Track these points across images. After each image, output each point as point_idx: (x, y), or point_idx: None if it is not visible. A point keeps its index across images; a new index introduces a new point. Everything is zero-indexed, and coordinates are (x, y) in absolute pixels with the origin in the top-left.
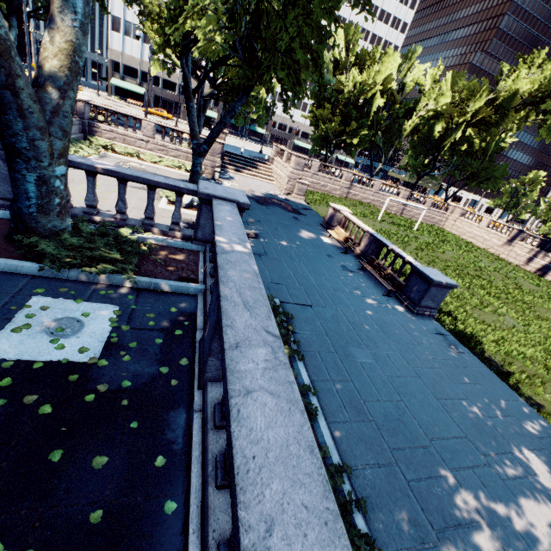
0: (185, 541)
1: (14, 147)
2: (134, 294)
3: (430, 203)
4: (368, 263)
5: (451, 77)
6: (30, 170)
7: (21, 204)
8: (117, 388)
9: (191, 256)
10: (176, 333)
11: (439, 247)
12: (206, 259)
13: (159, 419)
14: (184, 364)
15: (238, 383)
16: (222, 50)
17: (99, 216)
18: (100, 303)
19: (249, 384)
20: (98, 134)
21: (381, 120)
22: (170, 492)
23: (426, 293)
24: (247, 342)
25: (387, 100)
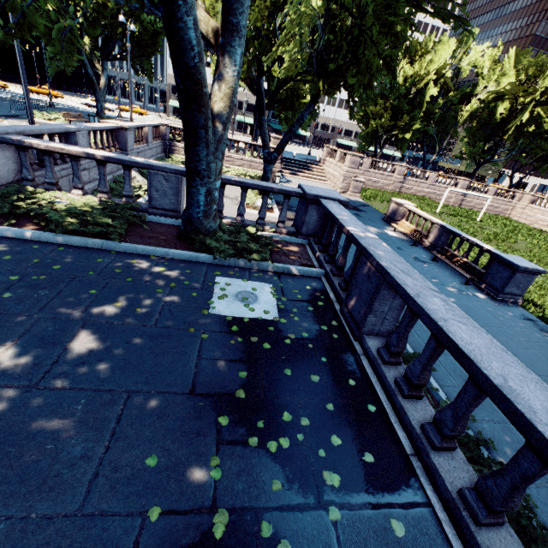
0: (390, 427)
1: (196, 169)
2: (276, 276)
3: (494, 192)
4: (440, 254)
5: (514, 54)
6: (203, 185)
7: (193, 211)
8: (300, 337)
9: (301, 248)
10: (319, 304)
11: (509, 237)
12: (315, 250)
13: (337, 358)
14: (336, 325)
15: (435, 315)
16: (299, 68)
17: (225, 219)
18: (258, 282)
19: (442, 316)
20: (176, 152)
21: (434, 110)
22: (367, 400)
23: (510, 279)
24: (422, 294)
25: (440, 88)
